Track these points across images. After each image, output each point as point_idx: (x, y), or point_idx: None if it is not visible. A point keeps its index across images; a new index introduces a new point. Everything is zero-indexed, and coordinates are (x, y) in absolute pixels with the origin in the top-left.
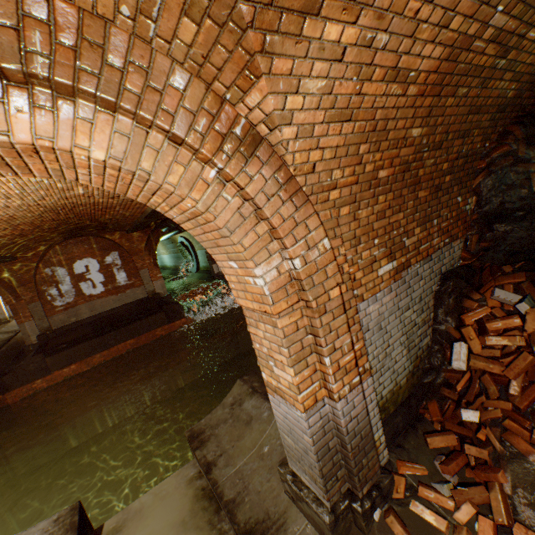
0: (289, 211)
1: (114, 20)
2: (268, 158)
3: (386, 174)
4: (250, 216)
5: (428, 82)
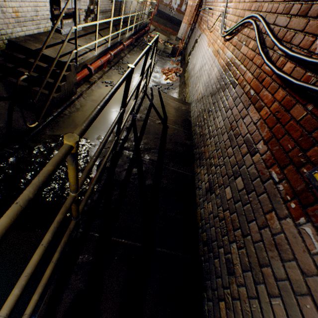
0: None
1: None
2: None
3: None
4: None
5: None
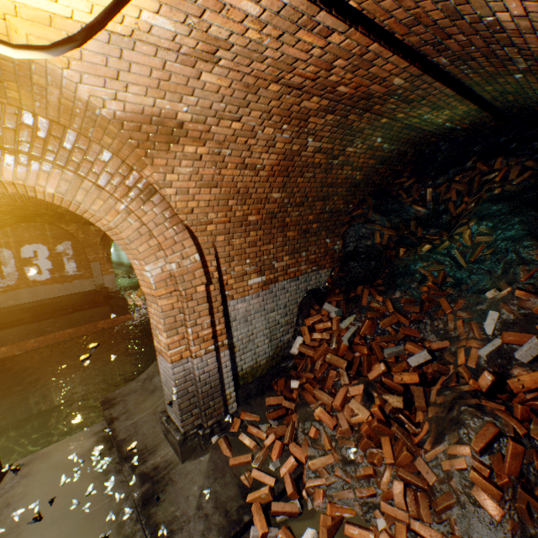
0: (171, 235)
1: (70, 127)
2: (160, 202)
3: (256, 218)
4: (146, 234)
5: (275, 170)
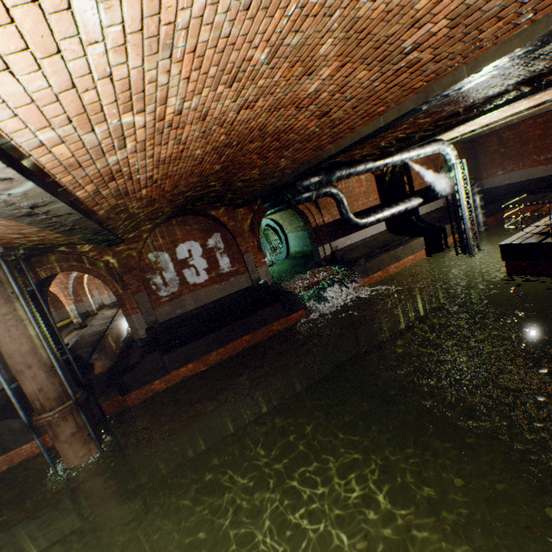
0: None
1: None
2: None
3: None
4: None
5: None
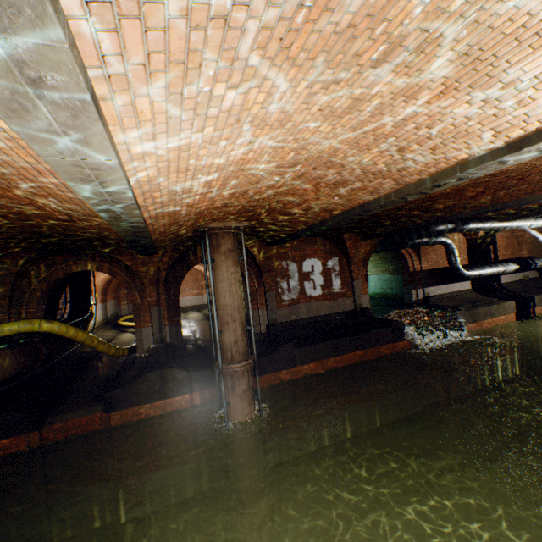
0: None
1: None
2: None
3: None
4: None
5: None
